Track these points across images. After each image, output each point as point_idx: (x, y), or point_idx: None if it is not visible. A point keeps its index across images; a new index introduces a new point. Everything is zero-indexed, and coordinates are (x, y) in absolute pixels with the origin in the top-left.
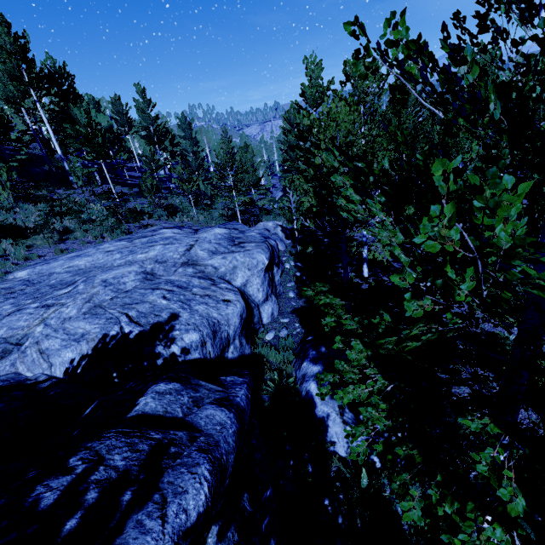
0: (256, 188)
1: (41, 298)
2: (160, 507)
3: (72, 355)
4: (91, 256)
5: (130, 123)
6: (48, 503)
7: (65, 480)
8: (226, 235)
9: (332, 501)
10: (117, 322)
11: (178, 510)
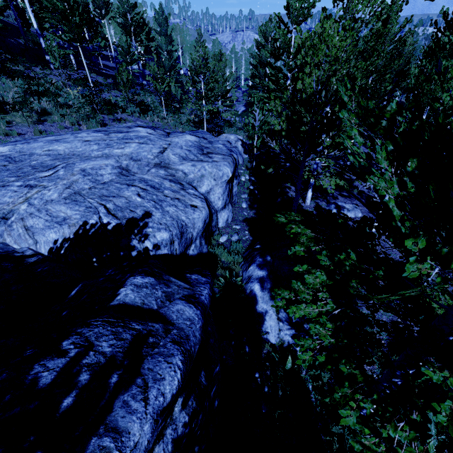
0: (224, 100)
1: (24, 177)
2: (142, 390)
3: (56, 236)
4: (70, 143)
5: (107, 6)
6: (47, 382)
7: (60, 362)
8: (196, 143)
9: (261, 375)
10: (95, 212)
11: (157, 394)
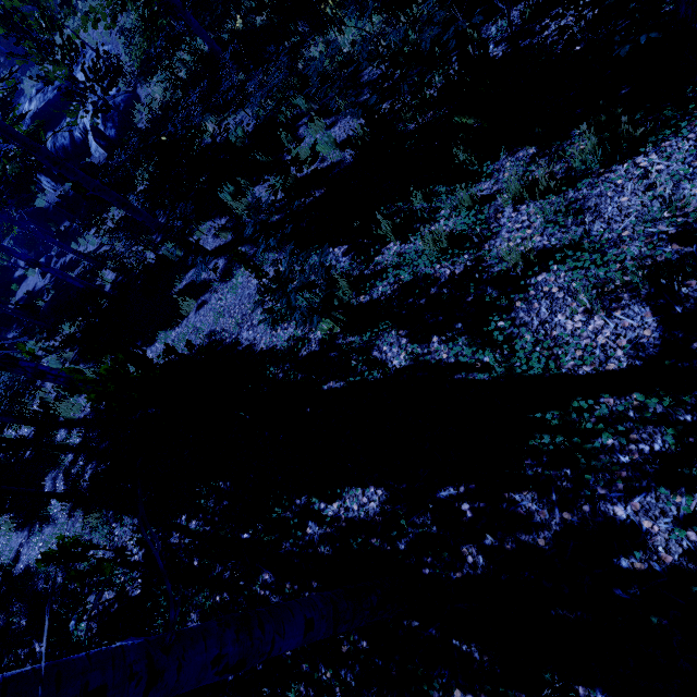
0: None
1: None
2: None
3: None
4: None
5: None
6: None
7: None
8: None
9: None
10: None
11: None
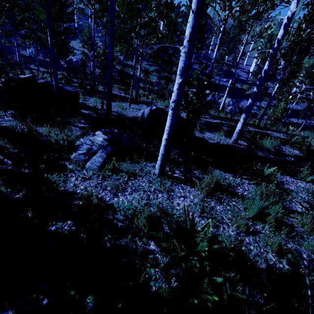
0: None
1: None
2: None
3: None
4: None
5: None
6: None
7: None
8: None
9: None
10: None
11: None
